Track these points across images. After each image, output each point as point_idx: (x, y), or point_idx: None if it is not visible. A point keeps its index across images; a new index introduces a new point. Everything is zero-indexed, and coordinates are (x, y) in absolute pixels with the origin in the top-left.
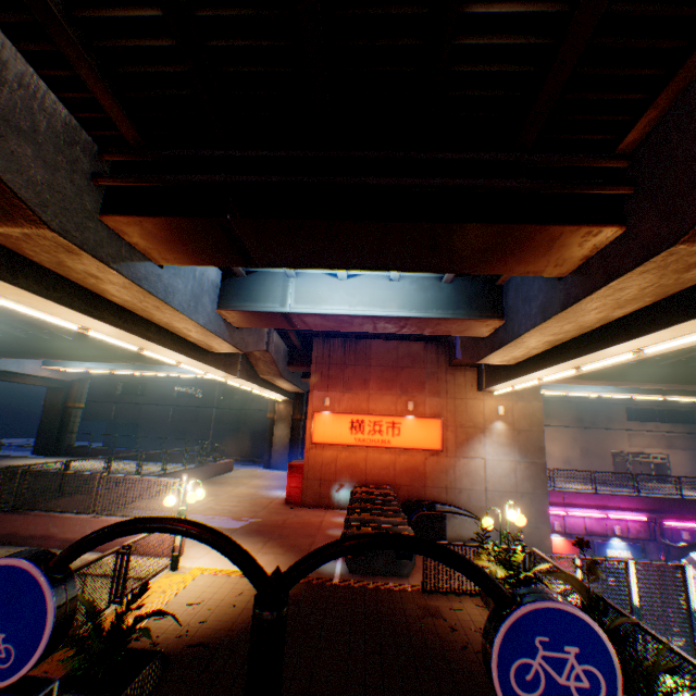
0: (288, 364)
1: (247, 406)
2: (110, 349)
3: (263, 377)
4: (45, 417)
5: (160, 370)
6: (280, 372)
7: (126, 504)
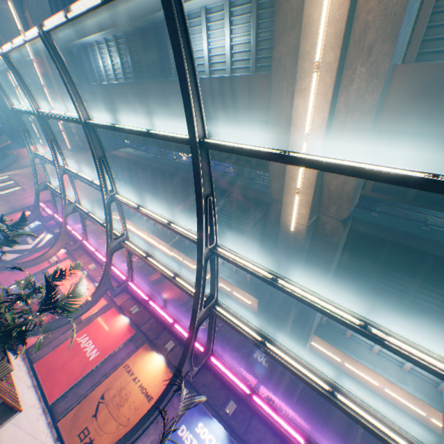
0: None
1: None
2: None
3: None
4: None
5: None
6: None
7: None
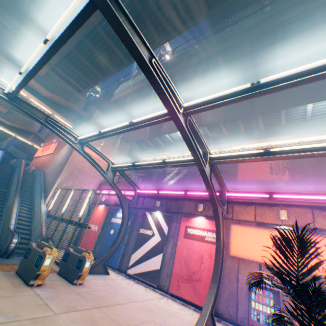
0: None
1: None
2: None
3: None
4: None
5: None
6: None
7: None
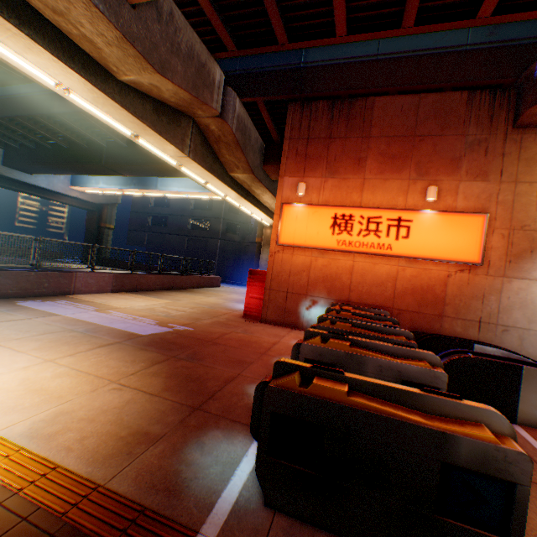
0: (263, 164)
1: (246, 239)
2: (96, 156)
3: (235, 180)
4: (86, 234)
5: (155, 189)
6: (249, 166)
7: (66, 294)
